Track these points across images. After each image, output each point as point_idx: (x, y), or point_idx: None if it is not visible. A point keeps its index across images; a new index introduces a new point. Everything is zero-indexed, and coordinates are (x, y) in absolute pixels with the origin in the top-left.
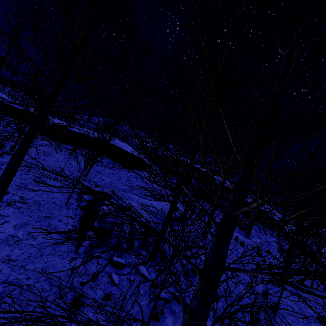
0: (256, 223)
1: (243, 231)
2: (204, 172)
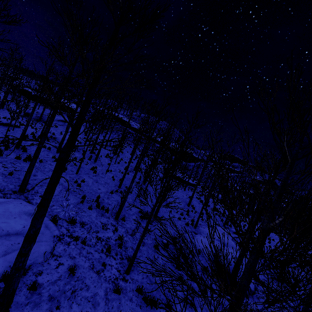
0: (129, 138)
1: (103, 133)
2: (123, 120)
